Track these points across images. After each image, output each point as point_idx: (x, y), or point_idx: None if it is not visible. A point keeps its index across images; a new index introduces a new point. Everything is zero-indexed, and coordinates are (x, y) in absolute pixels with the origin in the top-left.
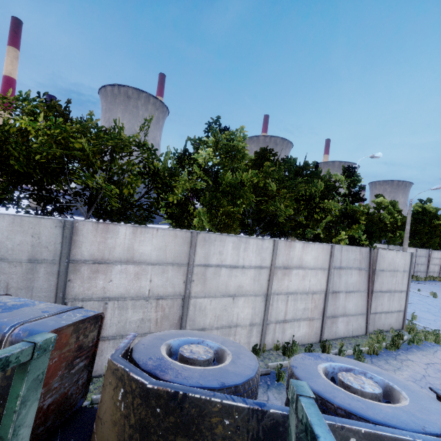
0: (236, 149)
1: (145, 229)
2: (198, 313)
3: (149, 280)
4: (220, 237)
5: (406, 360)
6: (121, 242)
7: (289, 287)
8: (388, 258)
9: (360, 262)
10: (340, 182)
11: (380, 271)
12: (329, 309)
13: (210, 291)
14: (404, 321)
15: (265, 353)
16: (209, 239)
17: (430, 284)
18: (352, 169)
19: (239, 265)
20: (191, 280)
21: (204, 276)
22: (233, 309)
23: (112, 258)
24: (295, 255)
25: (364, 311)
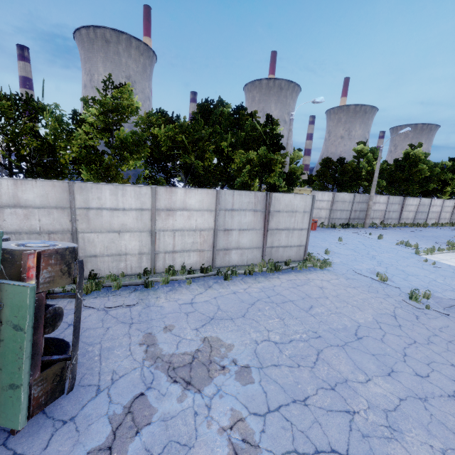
0: (122, 106)
1: (25, 181)
2: (87, 244)
3: (38, 219)
4: (96, 185)
5: (274, 278)
6: (6, 192)
7: (174, 225)
8: (285, 200)
9: (255, 205)
10: (258, 132)
11: (276, 212)
12: (221, 243)
13: (95, 228)
14: (305, 254)
15: (156, 274)
16: (86, 187)
17: (395, 229)
18: (270, 117)
19: (120, 208)
20: (76, 220)
21: (87, 217)
22: (121, 241)
23: (1, 203)
24: (178, 199)
25: (260, 246)
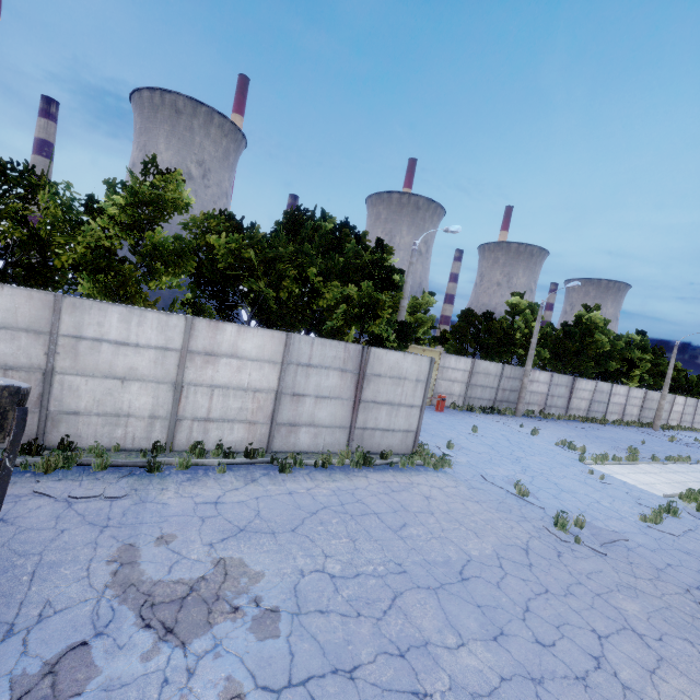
0: (164, 200)
1: None
2: (67, 393)
3: None
4: (99, 305)
5: (359, 476)
6: None
7: (214, 379)
8: (390, 360)
9: (345, 362)
10: (363, 261)
11: (374, 376)
12: (285, 414)
13: (86, 369)
14: (415, 444)
15: (173, 453)
16: (82, 306)
17: (559, 423)
18: (381, 243)
19: (131, 343)
20: (56, 353)
21: (75, 350)
22: (123, 394)
23: None
24: (226, 340)
25: (346, 424)
